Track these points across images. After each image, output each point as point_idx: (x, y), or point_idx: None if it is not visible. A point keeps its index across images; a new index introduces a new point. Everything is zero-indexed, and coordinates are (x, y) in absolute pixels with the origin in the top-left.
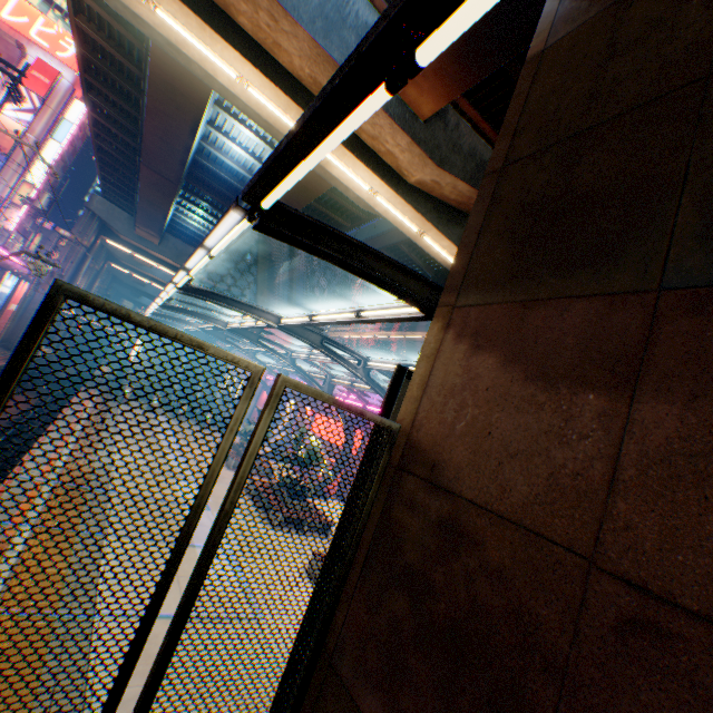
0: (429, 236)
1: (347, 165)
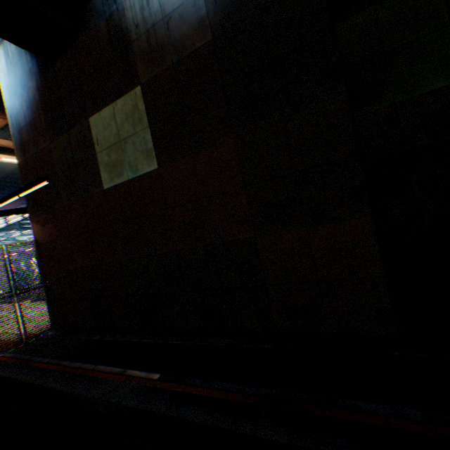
0: None
1: None
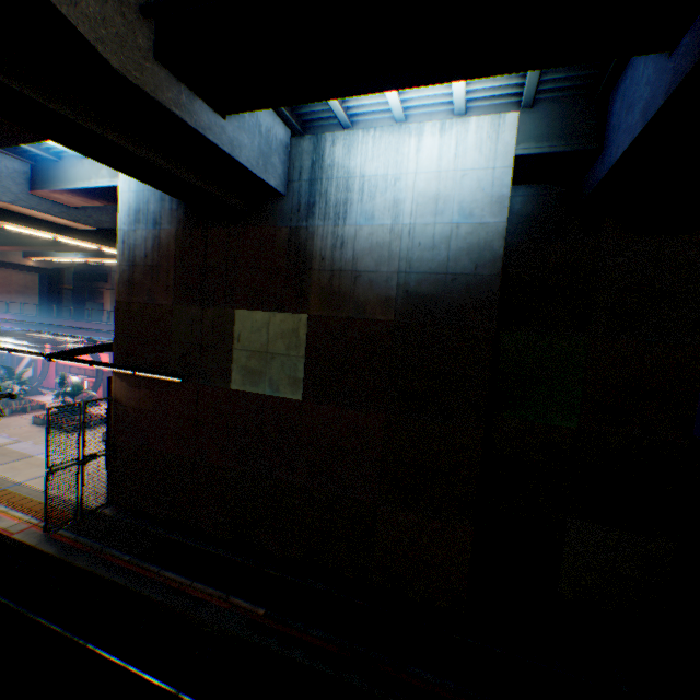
0: (108, 249)
1: (31, 230)
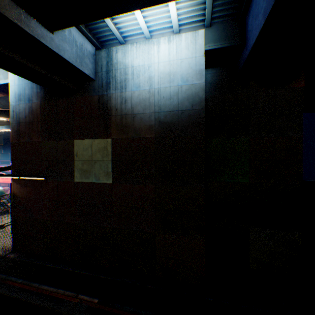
0: None
1: None
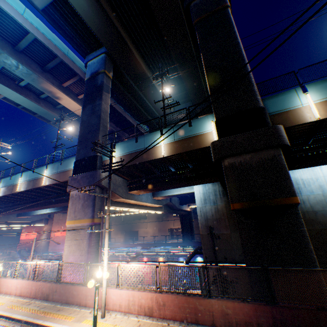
0: (157, 211)
1: (144, 210)
